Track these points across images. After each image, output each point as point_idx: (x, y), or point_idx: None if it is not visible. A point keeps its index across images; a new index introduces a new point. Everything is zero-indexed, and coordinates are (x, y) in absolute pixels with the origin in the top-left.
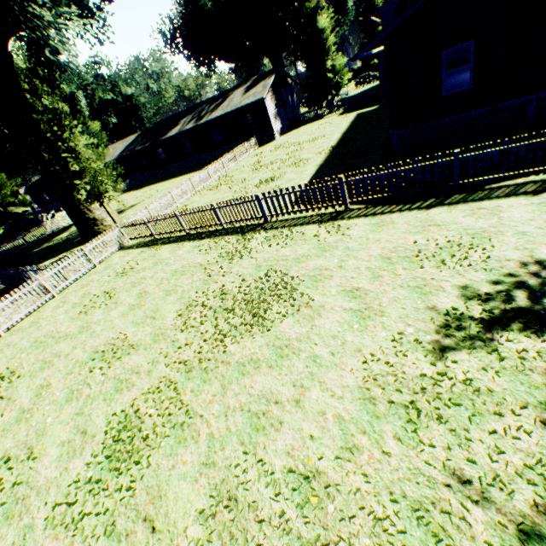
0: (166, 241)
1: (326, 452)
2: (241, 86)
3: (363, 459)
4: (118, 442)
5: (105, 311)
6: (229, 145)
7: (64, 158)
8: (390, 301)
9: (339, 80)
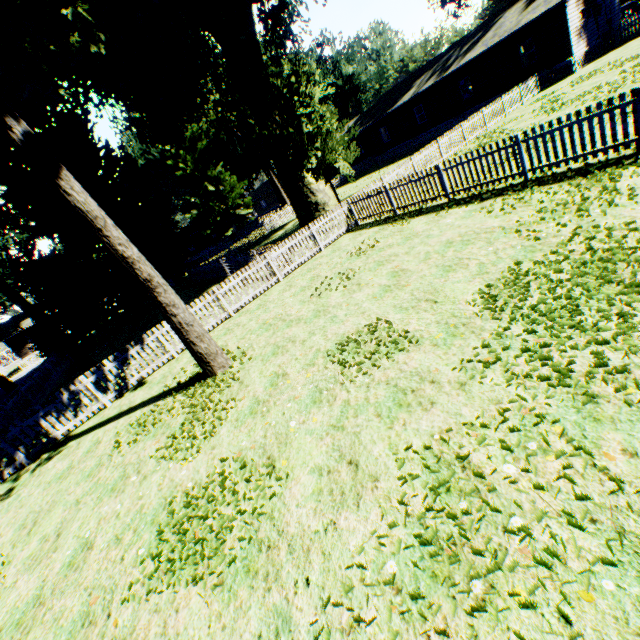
0: (414, 213)
1: None
2: (516, 2)
3: None
4: (438, 515)
5: (344, 294)
6: (483, 101)
7: (297, 118)
8: None
9: None
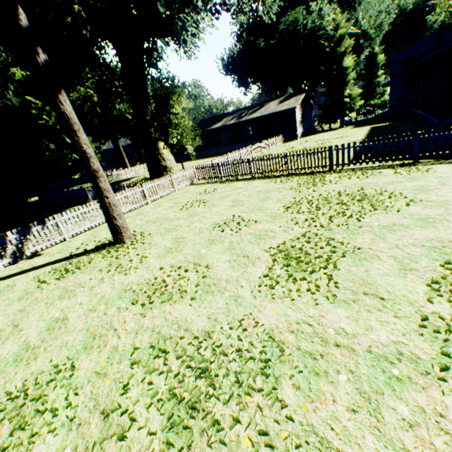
0: (234, 180)
1: None
2: (275, 100)
3: None
4: (290, 258)
5: (205, 208)
6: (257, 140)
7: (169, 113)
8: None
9: (352, 105)
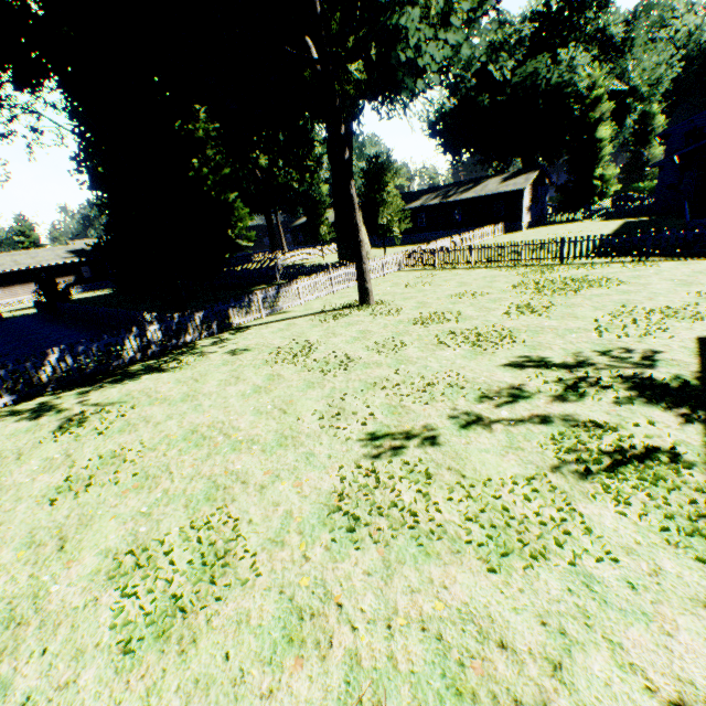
0: (450, 268)
1: (678, 306)
2: (496, 176)
3: (703, 306)
4: (521, 307)
5: (432, 287)
6: (467, 227)
7: (382, 191)
8: (705, 282)
9: (604, 190)
